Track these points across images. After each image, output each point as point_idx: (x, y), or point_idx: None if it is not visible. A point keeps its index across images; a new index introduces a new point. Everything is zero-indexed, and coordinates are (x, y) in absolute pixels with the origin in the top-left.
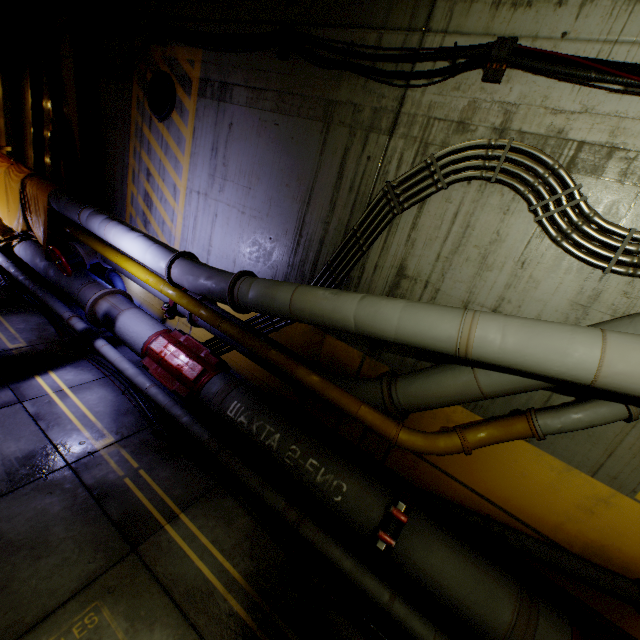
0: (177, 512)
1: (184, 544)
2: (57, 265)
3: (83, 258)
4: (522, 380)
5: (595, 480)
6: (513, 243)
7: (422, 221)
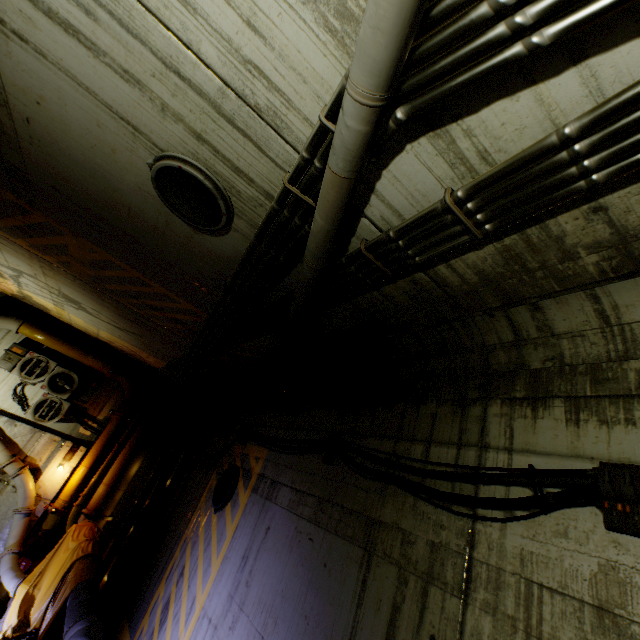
0: None
1: None
2: None
3: None
4: None
5: None
6: None
7: None
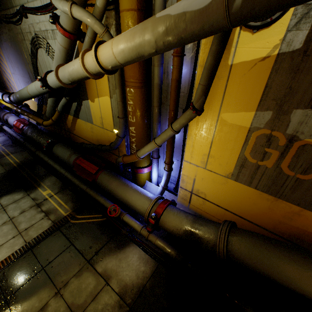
0: (10, 154)
1: (9, 158)
2: None
3: None
4: (50, 99)
5: (89, 123)
6: (51, 64)
7: (40, 64)
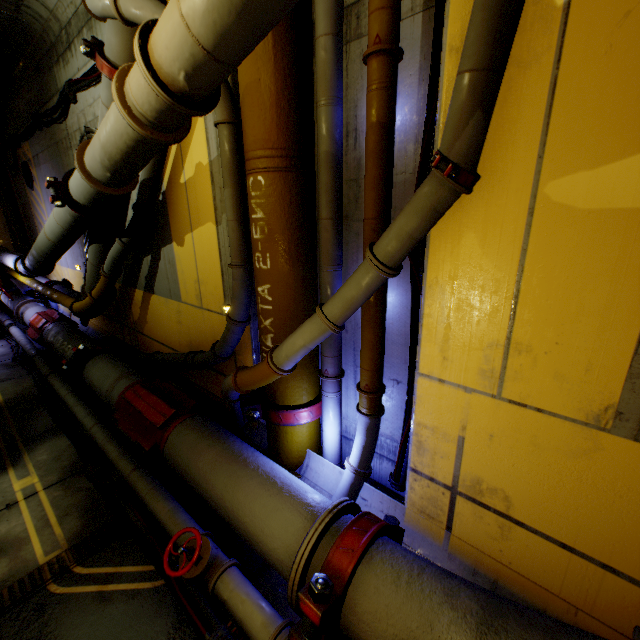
0: None
1: None
2: (7, 296)
3: (18, 287)
4: (92, 248)
5: (173, 301)
6: None
7: None
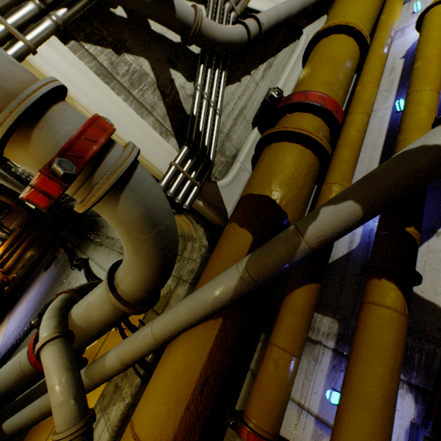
0: None
1: None
2: None
3: None
4: None
5: None
6: None
7: None
